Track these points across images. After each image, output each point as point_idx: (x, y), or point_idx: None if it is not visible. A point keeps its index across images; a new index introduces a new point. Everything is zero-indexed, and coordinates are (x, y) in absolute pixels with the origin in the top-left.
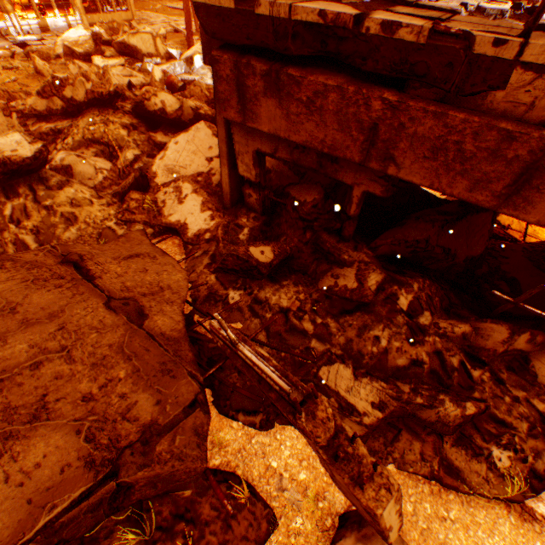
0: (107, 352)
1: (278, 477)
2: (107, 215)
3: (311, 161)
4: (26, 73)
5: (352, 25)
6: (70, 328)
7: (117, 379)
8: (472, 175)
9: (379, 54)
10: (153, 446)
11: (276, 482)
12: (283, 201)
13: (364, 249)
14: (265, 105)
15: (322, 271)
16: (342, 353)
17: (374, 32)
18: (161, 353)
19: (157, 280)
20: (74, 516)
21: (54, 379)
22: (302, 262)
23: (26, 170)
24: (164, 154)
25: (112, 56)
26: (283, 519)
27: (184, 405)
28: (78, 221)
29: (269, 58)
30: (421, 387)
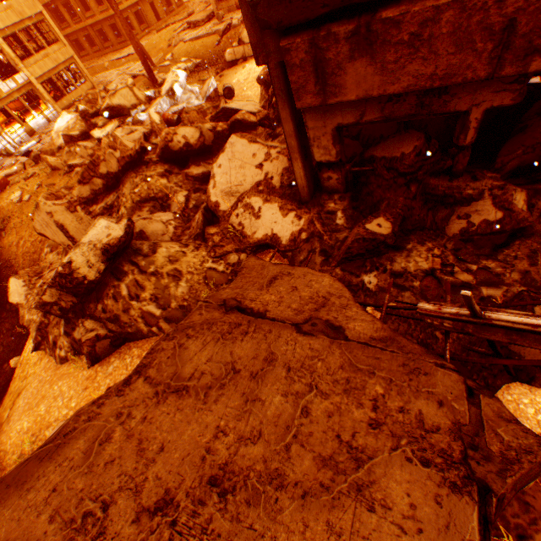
0: (344, 374)
1: None
2: (201, 258)
3: (407, 107)
4: (45, 175)
5: None
6: (294, 366)
7: (379, 396)
8: None
9: None
10: (485, 448)
11: None
12: (366, 168)
13: (486, 175)
14: (351, 70)
15: (442, 218)
16: (526, 289)
17: None
18: (391, 357)
19: (313, 292)
20: None
21: (328, 418)
22: (415, 219)
23: (122, 249)
24: (214, 182)
25: (104, 124)
26: None
27: (464, 397)
28: (183, 274)
29: (346, 17)
30: None
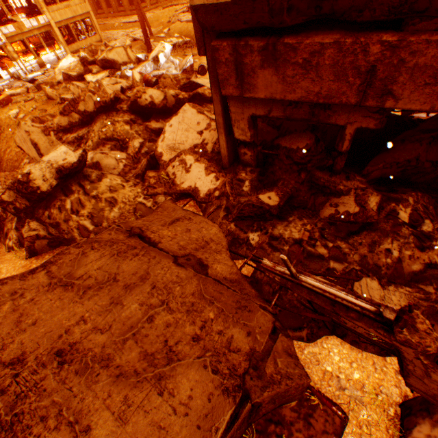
0: (192, 299)
1: (336, 379)
2: (136, 193)
3: (302, 113)
4: (41, 101)
5: None
6: (159, 285)
7: (209, 320)
8: None
9: (376, 2)
10: (262, 370)
11: (335, 383)
12: (274, 152)
13: (356, 178)
14: (261, 75)
15: (319, 203)
16: (360, 268)
17: None
18: (231, 294)
19: (201, 236)
20: (231, 434)
21: (166, 327)
22: (300, 199)
23: (74, 172)
24: (164, 137)
25: (98, 72)
26: (351, 413)
27: (268, 333)
28: (118, 203)
29: (262, 35)
30: None
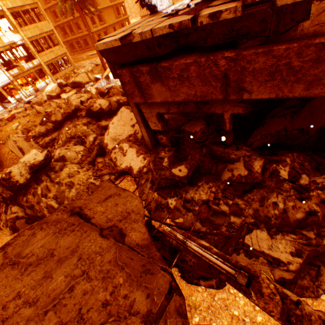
0: (108, 267)
1: (242, 322)
2: (88, 176)
3: (191, 108)
4: (33, 115)
5: (190, 25)
6: (84, 257)
7: (119, 285)
8: (305, 80)
9: (213, 33)
10: None
11: None
12: (181, 135)
13: (243, 148)
14: (154, 87)
15: (220, 169)
16: (254, 221)
17: (206, 23)
18: (140, 258)
19: (125, 208)
20: None
21: (83, 295)
22: (206, 167)
23: (43, 167)
24: (108, 132)
25: (70, 91)
26: None
27: (164, 293)
28: (75, 185)
29: (148, 62)
30: (322, 230)
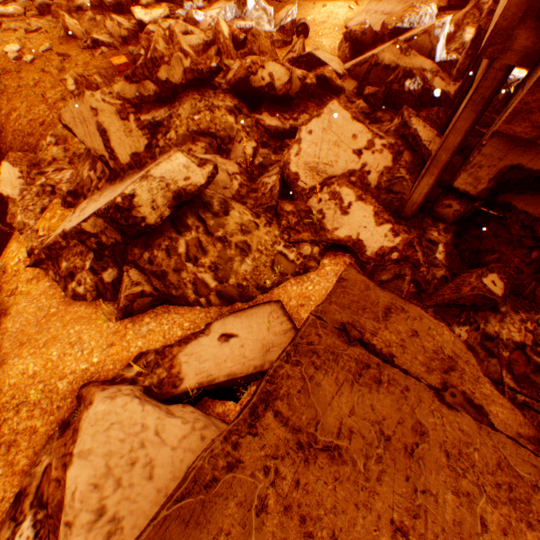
0: (504, 477)
1: None
2: (273, 237)
3: None
4: (55, 36)
5: None
6: (451, 451)
7: None
8: None
9: None
10: None
11: None
12: (493, 212)
13: None
14: None
15: None
16: None
17: None
18: None
19: (437, 346)
20: None
21: (504, 536)
22: (516, 283)
23: (193, 198)
24: (299, 148)
25: (148, 3)
26: None
27: None
28: (251, 250)
29: None
30: None
